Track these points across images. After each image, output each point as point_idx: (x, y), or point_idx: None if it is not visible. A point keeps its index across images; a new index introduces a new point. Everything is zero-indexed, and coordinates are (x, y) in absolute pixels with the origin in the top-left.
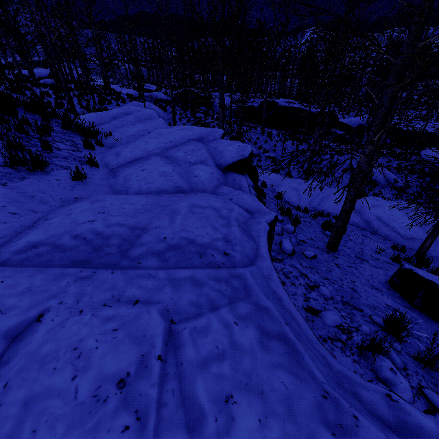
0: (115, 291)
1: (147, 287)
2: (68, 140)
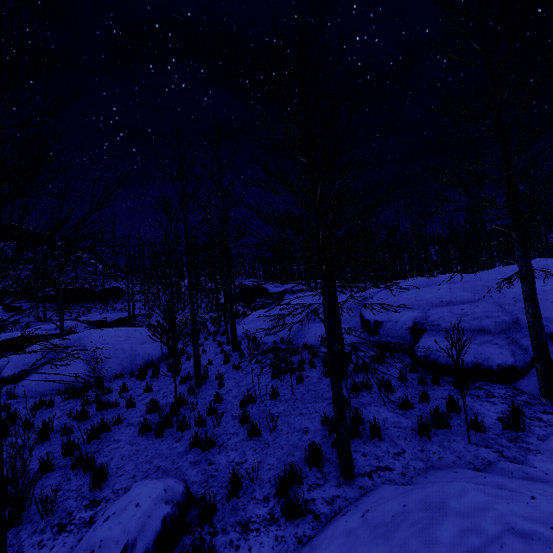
0: None
1: None
2: None
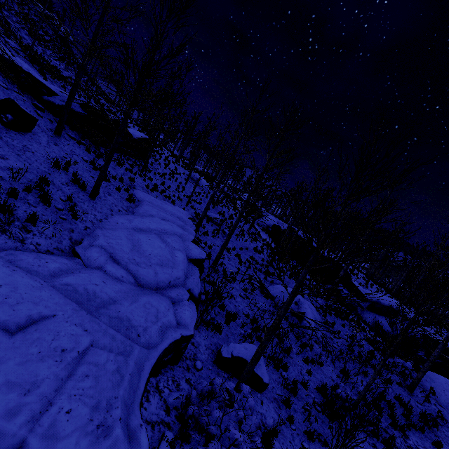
0: None
1: None
2: None
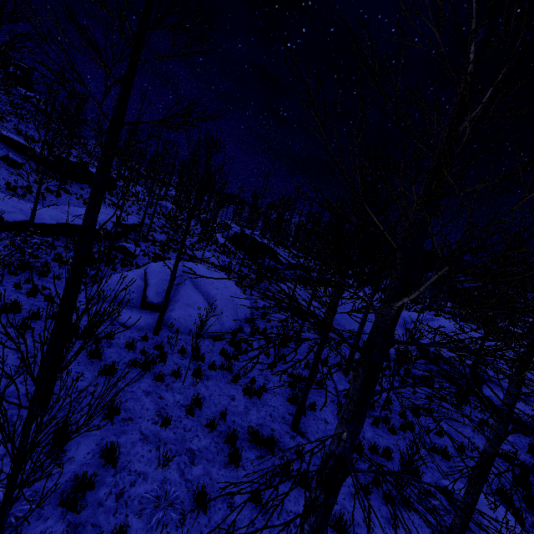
0: None
1: None
2: None
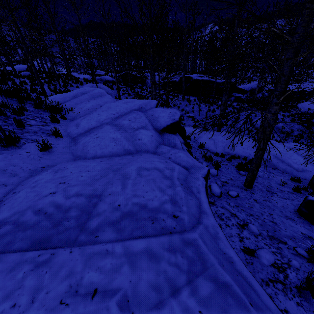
0: (73, 278)
1: (105, 268)
2: (38, 117)
